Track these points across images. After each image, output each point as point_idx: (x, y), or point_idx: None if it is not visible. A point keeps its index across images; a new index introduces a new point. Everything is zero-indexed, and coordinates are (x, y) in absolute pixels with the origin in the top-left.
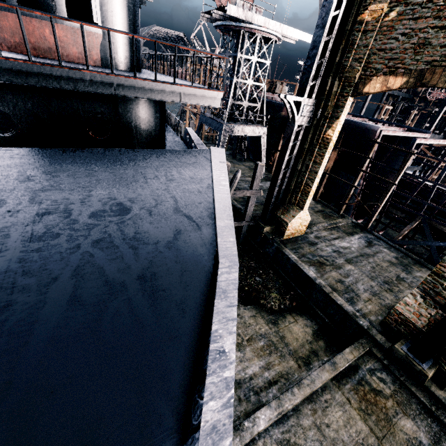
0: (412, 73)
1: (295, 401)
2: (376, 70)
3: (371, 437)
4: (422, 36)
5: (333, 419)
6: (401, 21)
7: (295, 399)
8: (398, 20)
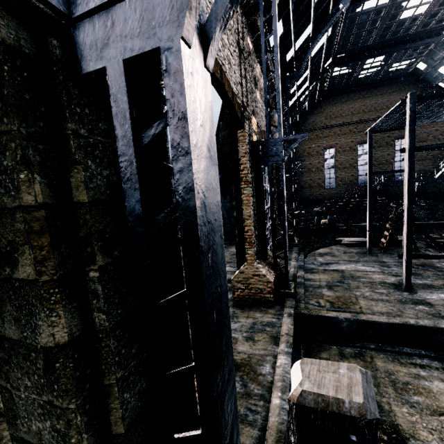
0: None
1: (417, 320)
2: None
3: (361, 299)
4: None
5: (384, 309)
6: None
7: (417, 320)
8: None
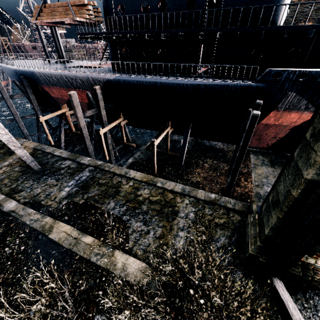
0: (316, 20)
1: None
2: (300, 20)
3: None
4: (318, 6)
5: None
6: (308, 1)
7: None
8: (308, 0)
